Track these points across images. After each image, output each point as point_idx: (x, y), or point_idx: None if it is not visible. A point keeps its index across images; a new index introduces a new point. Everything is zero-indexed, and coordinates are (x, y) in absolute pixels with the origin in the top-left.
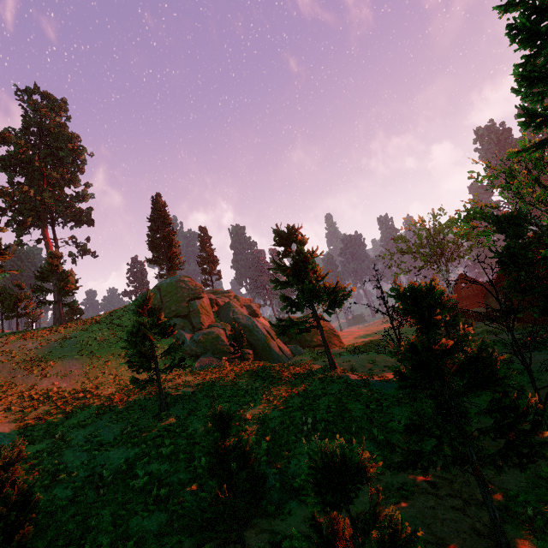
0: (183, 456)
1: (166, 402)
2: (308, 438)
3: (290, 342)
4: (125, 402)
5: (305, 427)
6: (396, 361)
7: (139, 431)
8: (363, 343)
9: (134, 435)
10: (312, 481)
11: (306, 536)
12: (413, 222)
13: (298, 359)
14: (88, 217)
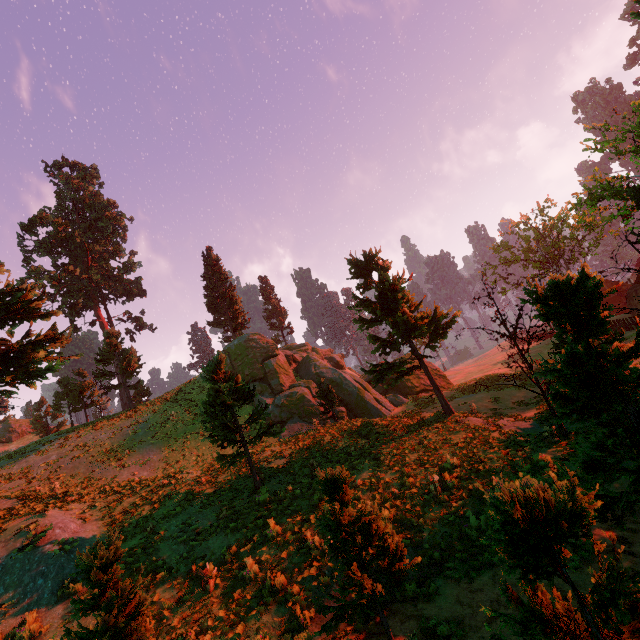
0: (292, 537)
1: (259, 477)
2: (438, 500)
3: (387, 391)
4: (214, 484)
5: (431, 487)
6: (526, 395)
7: (237, 513)
8: (477, 380)
9: (232, 519)
10: (499, 540)
11: (501, 616)
12: (514, 223)
13: (401, 410)
14: (139, 288)
